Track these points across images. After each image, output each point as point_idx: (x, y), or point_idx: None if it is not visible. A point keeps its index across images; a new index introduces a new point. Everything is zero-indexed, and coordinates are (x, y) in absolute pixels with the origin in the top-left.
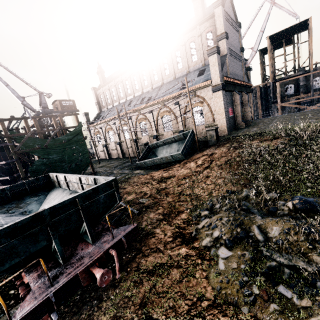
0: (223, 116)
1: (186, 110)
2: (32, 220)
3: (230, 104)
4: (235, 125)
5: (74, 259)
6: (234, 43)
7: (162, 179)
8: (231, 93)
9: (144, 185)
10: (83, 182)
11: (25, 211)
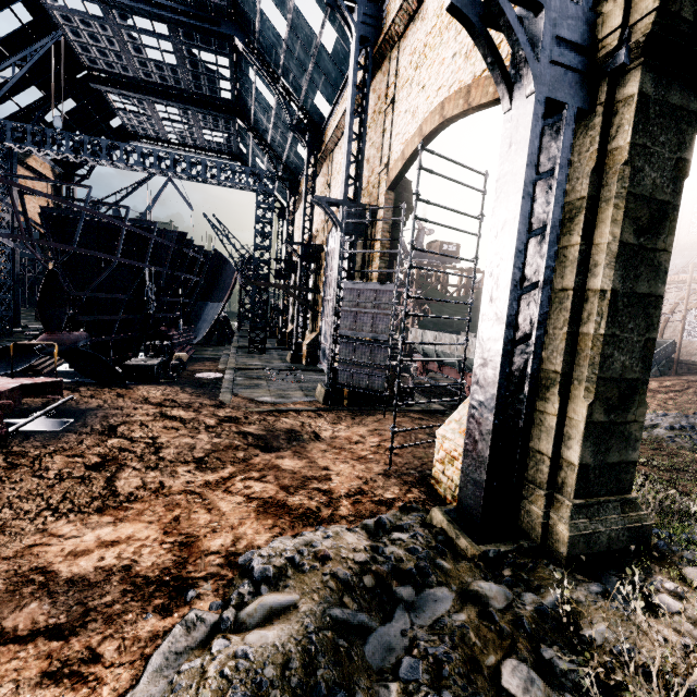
0: None
1: (675, 308)
2: None
3: None
4: None
5: None
6: None
7: None
8: None
9: None
10: None
11: None
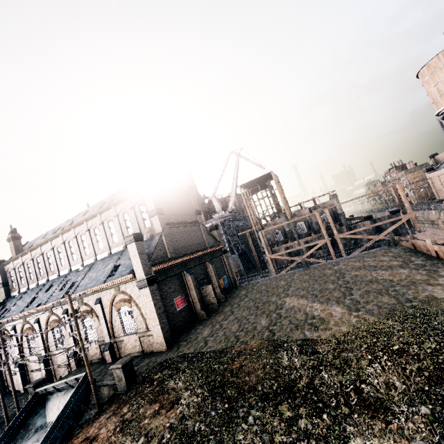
0: (157, 322)
1: (112, 310)
2: None
3: (177, 292)
4: (194, 316)
5: None
6: (181, 211)
7: None
8: (180, 274)
9: None
10: None
11: None
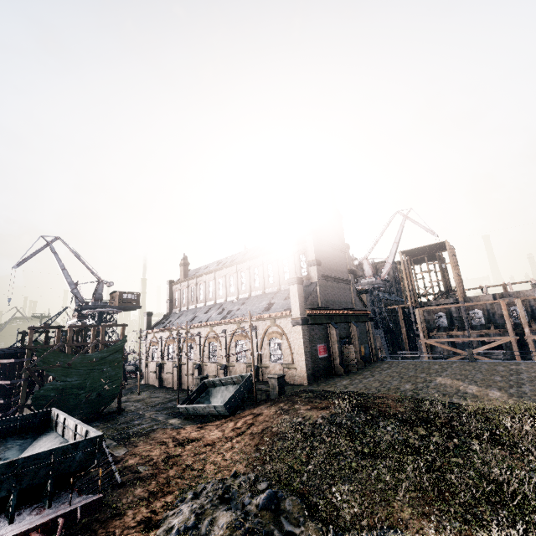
0: (303, 358)
1: (264, 339)
2: (6, 466)
3: (321, 340)
4: (332, 369)
5: (22, 521)
6: (335, 266)
7: (184, 441)
8: (326, 325)
9: (159, 445)
10: (78, 431)
11: (1, 457)
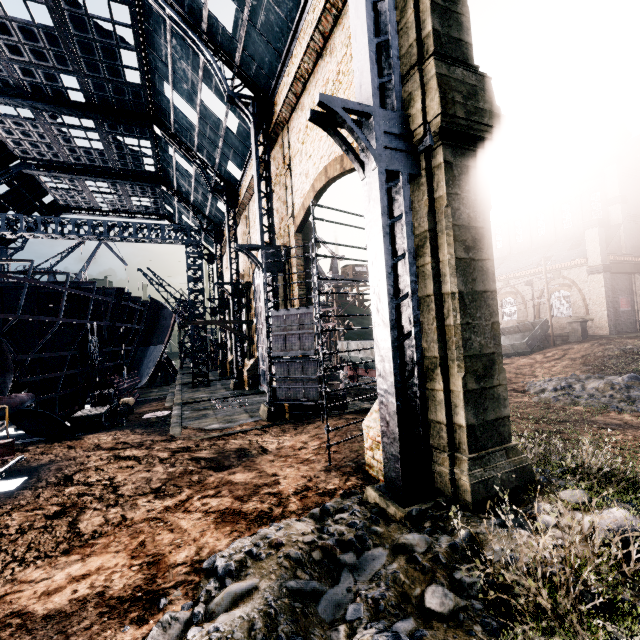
0: (603, 308)
1: (542, 294)
2: None
3: (623, 292)
4: (635, 325)
5: None
6: None
7: None
8: (629, 276)
9: None
10: None
11: None
